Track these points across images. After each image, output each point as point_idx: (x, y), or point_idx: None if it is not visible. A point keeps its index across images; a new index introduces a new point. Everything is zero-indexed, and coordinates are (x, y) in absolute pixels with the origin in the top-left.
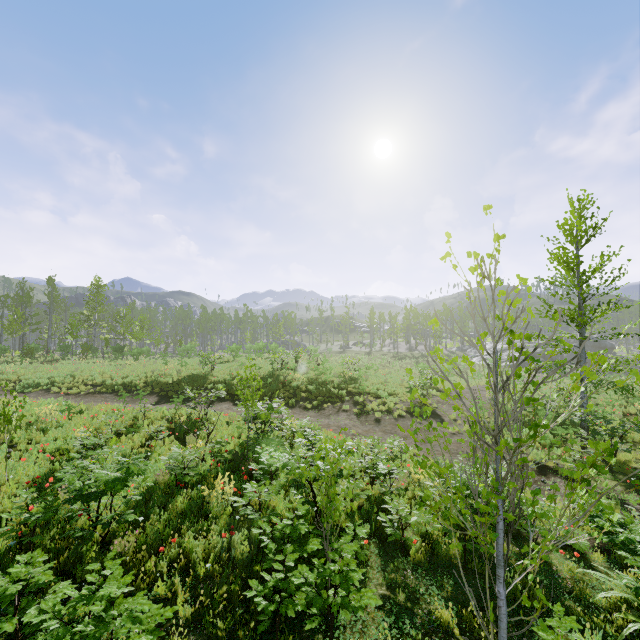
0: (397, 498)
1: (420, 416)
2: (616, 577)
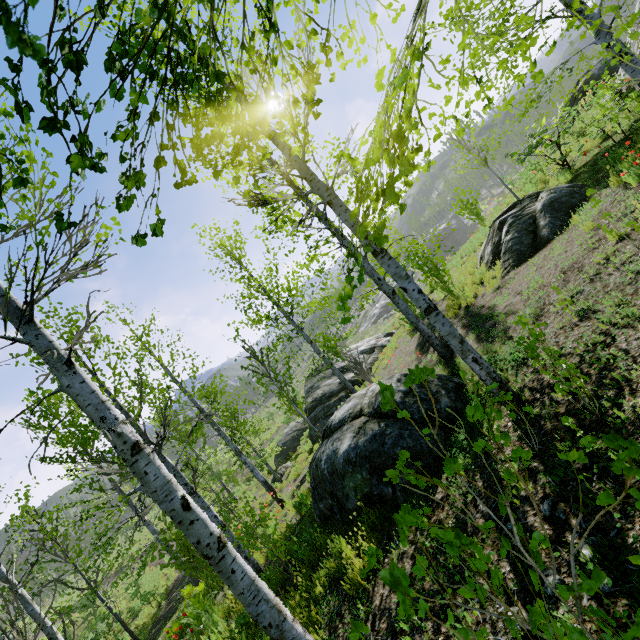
0: None
1: None
2: None
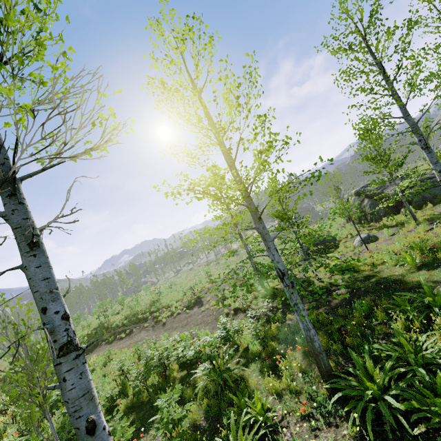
0: (106, 384)
1: (190, 308)
2: (207, 365)
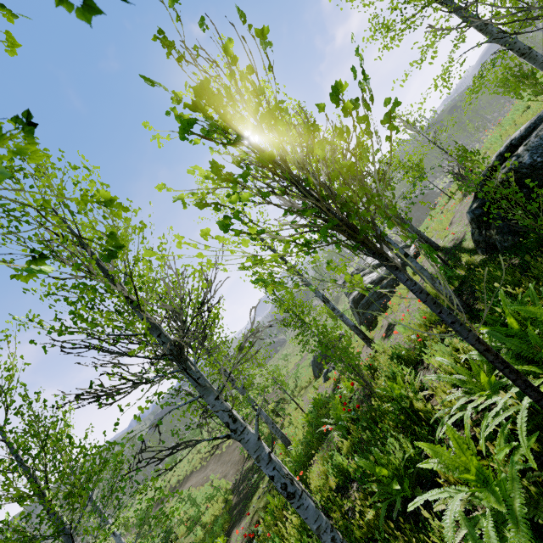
0: None
1: None
2: None
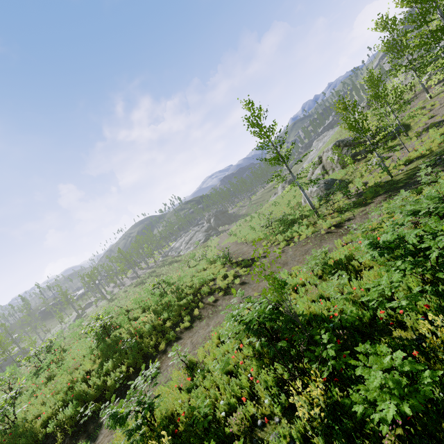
0: None
1: (252, 264)
2: None
